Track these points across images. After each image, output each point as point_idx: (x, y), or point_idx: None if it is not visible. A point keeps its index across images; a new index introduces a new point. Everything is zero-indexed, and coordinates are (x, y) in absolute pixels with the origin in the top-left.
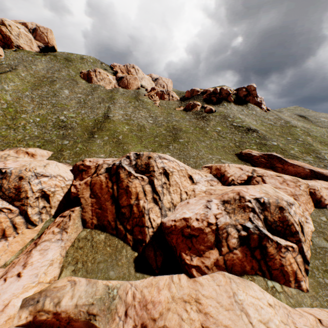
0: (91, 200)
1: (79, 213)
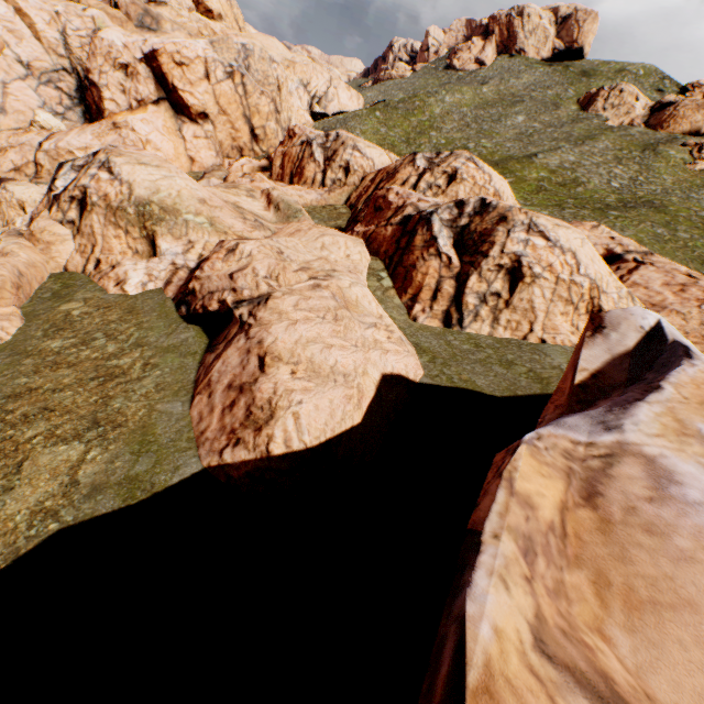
0: (368, 183)
1: (351, 190)
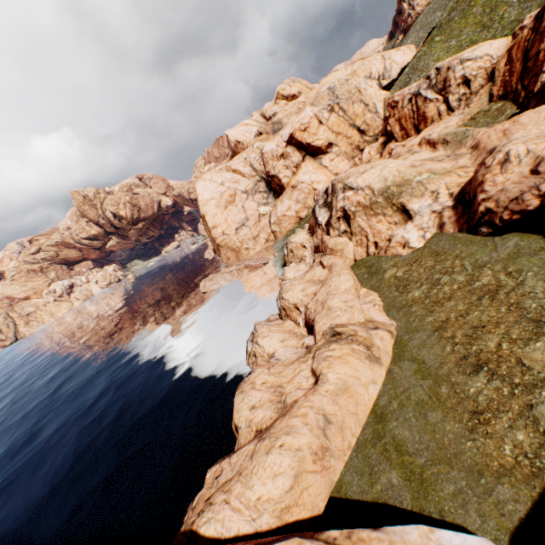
0: (503, 69)
1: (487, 89)
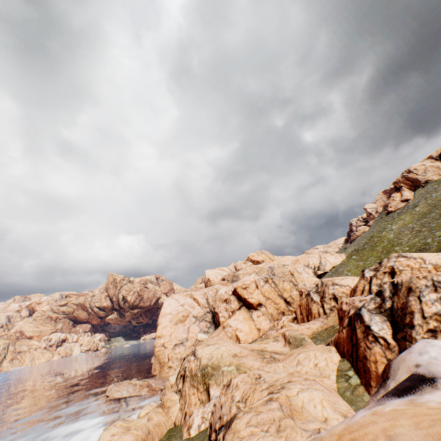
0: None
1: None
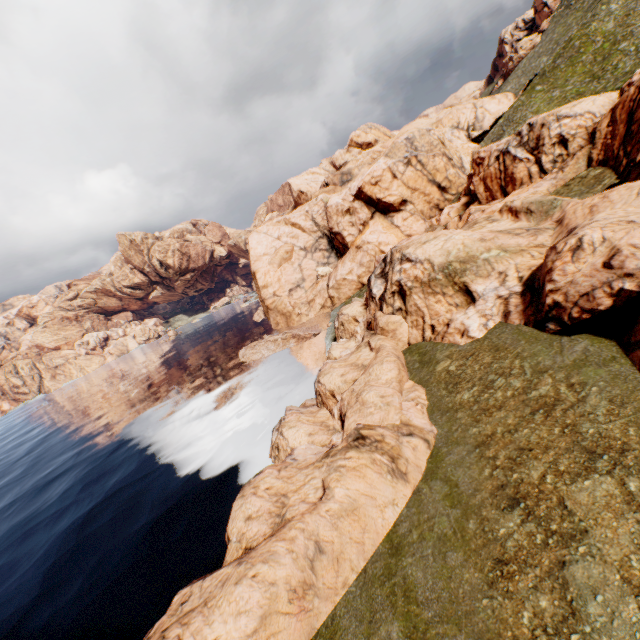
0: (605, 131)
1: (586, 152)
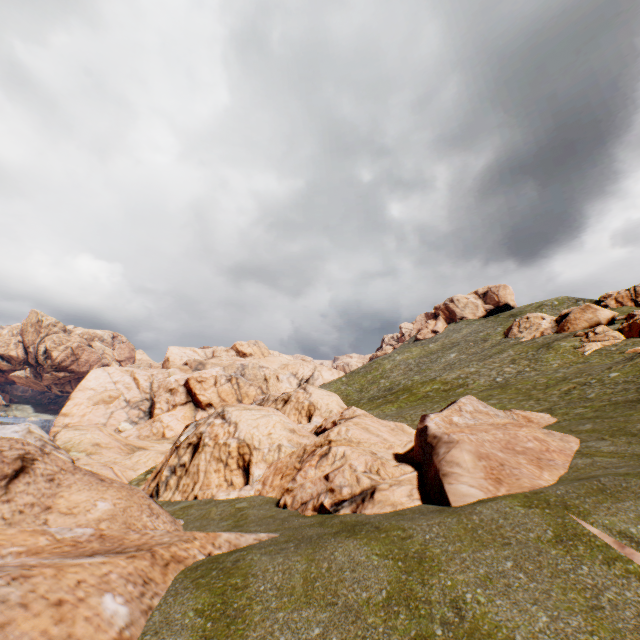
0: None
1: None
